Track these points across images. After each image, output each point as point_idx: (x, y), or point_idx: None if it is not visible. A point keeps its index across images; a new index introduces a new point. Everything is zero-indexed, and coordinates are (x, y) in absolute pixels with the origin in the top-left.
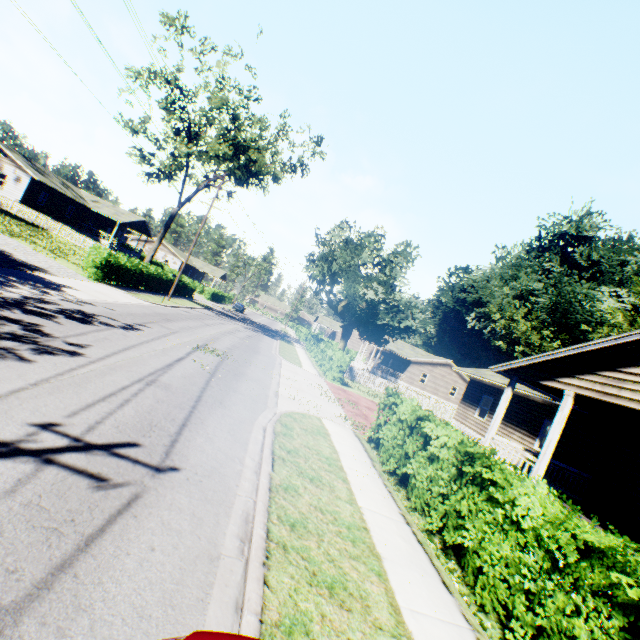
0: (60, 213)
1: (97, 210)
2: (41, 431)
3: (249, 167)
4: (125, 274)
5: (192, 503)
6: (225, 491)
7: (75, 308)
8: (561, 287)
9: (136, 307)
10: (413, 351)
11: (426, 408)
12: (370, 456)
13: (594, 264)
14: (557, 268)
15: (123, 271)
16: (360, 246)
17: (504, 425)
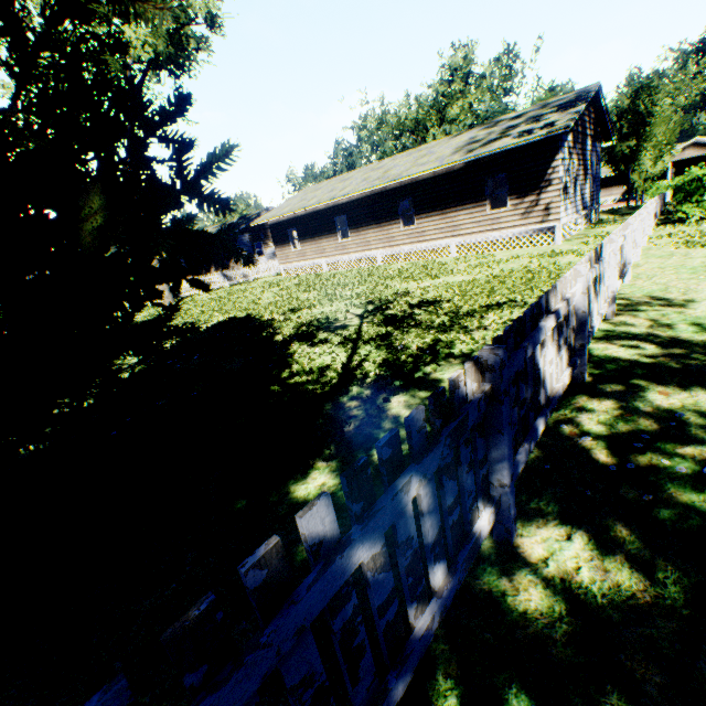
0: None
1: None
2: None
3: None
4: None
5: None
6: None
7: None
8: None
9: None
10: None
11: None
12: None
13: None
14: None
15: None
16: None
17: (606, 190)
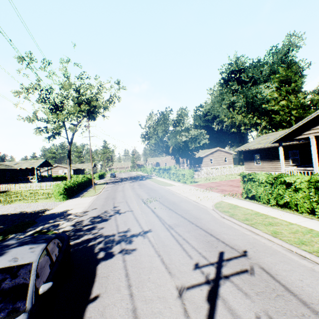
0: (3, 179)
1: (20, 167)
2: (201, 269)
3: (93, 110)
4: (72, 190)
5: (272, 258)
6: (267, 247)
7: (90, 217)
8: (246, 94)
9: (96, 201)
10: (200, 152)
11: (226, 173)
12: (258, 204)
13: (251, 78)
14: (237, 87)
15: (71, 189)
16: (167, 120)
17: (271, 162)
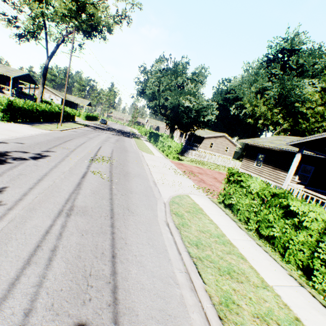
0: None
1: None
2: None
3: (90, 21)
4: (25, 113)
5: None
6: None
7: None
8: (284, 83)
9: (40, 136)
10: (204, 132)
11: (220, 163)
12: (231, 218)
13: (300, 66)
14: (278, 72)
15: (23, 111)
16: (176, 71)
17: (274, 169)
